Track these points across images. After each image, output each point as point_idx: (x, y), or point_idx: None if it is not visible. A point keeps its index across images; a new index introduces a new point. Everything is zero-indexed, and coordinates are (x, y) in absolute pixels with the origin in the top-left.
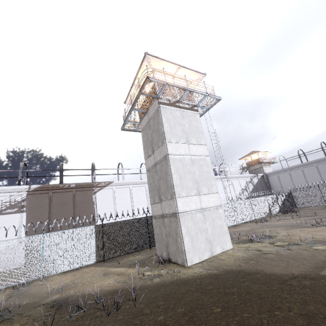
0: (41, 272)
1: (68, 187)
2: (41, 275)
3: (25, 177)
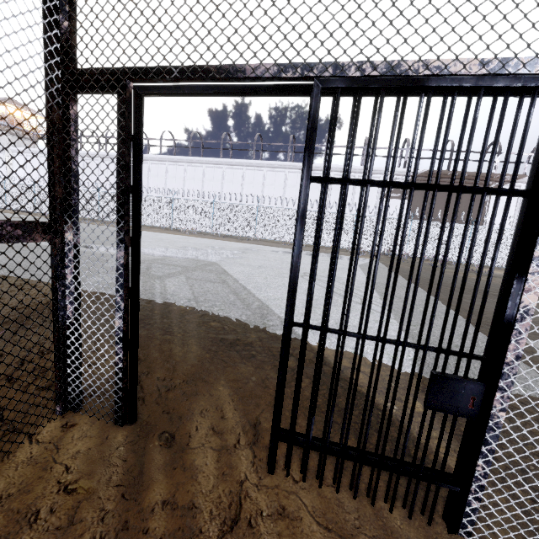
0: (464, 258)
1: (457, 176)
2: (464, 261)
3: (399, 157)
